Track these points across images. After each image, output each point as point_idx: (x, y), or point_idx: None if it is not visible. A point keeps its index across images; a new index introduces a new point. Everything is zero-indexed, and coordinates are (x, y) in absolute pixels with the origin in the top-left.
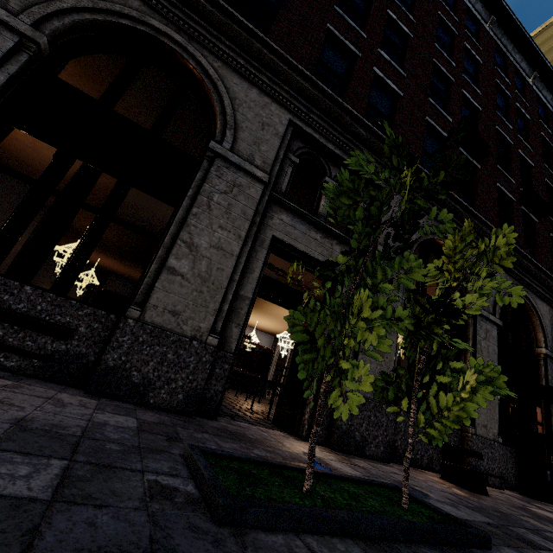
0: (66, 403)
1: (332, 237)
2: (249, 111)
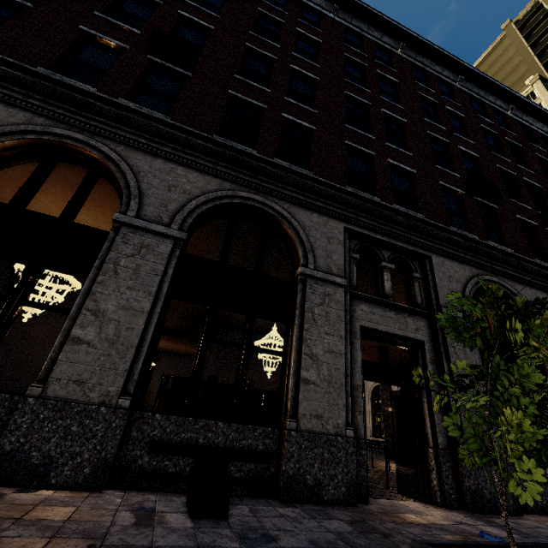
0: (294, 517)
1: (402, 311)
2: (316, 232)
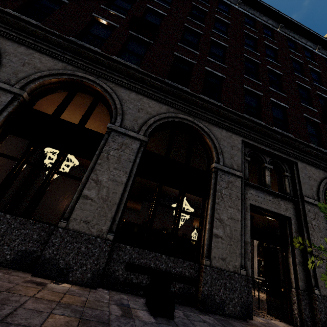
0: (212, 323)
1: (277, 196)
2: (224, 142)
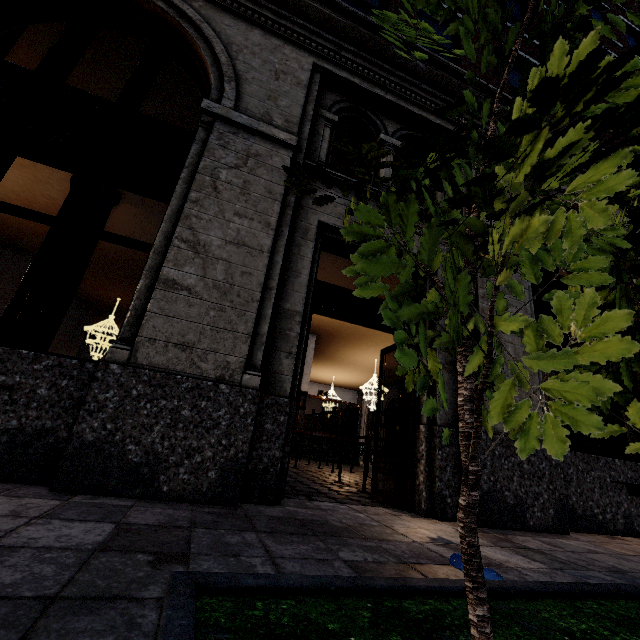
0: None
1: None
2: (253, 57)
